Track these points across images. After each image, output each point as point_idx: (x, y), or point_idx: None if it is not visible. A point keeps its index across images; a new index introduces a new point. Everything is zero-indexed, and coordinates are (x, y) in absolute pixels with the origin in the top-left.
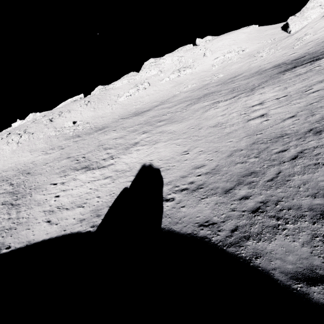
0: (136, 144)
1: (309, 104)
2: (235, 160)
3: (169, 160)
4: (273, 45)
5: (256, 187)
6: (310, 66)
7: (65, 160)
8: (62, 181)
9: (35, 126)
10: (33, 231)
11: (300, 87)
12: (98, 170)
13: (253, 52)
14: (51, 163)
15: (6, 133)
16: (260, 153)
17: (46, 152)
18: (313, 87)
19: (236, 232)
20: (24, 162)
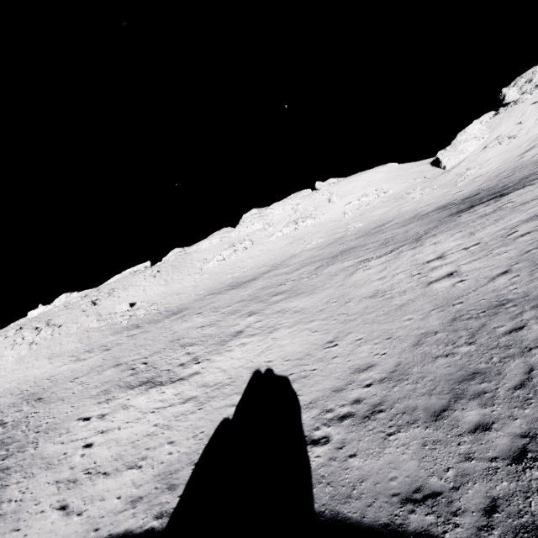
0: (239, 334)
1: (523, 252)
2: (430, 351)
3: (304, 360)
4: (426, 184)
5: (496, 402)
6: (495, 203)
7: (110, 370)
8: (101, 413)
9: (66, 314)
10: (25, 534)
11: (495, 230)
12: (171, 386)
13: (400, 193)
14: (84, 378)
15: (15, 328)
16: (475, 335)
17: (77, 357)
18: (517, 229)
19: (497, 514)
20: (35, 378)
